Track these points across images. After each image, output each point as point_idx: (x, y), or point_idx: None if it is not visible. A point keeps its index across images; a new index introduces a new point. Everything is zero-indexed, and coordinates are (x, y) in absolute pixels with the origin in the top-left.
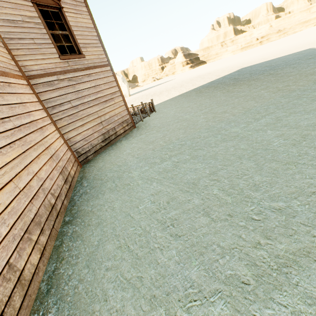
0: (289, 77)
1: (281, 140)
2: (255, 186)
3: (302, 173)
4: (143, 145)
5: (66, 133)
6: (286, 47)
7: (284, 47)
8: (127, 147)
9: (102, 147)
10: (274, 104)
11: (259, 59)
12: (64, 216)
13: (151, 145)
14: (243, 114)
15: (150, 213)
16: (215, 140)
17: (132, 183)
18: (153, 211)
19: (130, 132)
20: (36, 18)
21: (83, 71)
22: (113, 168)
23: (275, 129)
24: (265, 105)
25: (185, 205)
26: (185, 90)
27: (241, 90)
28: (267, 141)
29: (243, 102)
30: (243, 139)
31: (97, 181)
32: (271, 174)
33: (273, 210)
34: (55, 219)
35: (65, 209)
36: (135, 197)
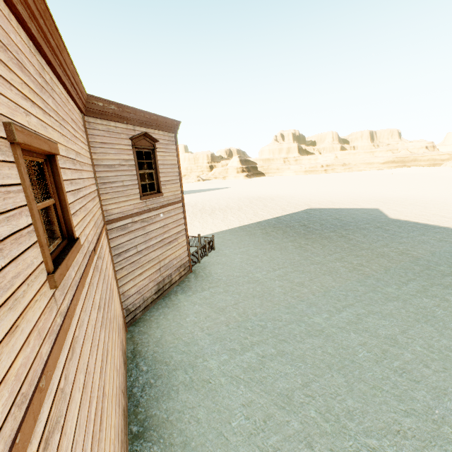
0: (361, 250)
1: (365, 351)
2: (349, 414)
3: (387, 403)
4: (211, 312)
5: (123, 285)
6: (353, 193)
7: (351, 191)
8: (189, 310)
9: (154, 300)
10: (352, 291)
11: (327, 200)
12: (128, 423)
13: (223, 316)
14: (323, 296)
15: (248, 435)
16: (299, 331)
17: (213, 381)
18: (250, 432)
19: (185, 279)
20: (132, 160)
21: (157, 210)
22: (179, 345)
23: (357, 332)
24: (343, 289)
25: (285, 428)
26: (247, 221)
27: (314, 250)
28: (352, 349)
29: (320, 275)
30: (329, 338)
31: (160, 366)
32: (362, 399)
33: (369, 448)
34: (126, 432)
35: (127, 411)
36: (222, 406)
